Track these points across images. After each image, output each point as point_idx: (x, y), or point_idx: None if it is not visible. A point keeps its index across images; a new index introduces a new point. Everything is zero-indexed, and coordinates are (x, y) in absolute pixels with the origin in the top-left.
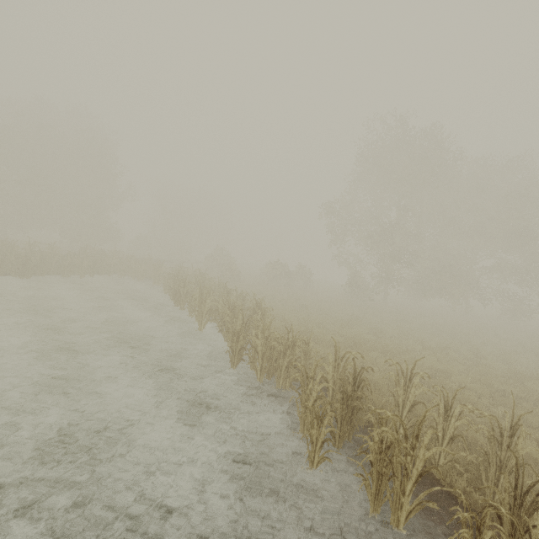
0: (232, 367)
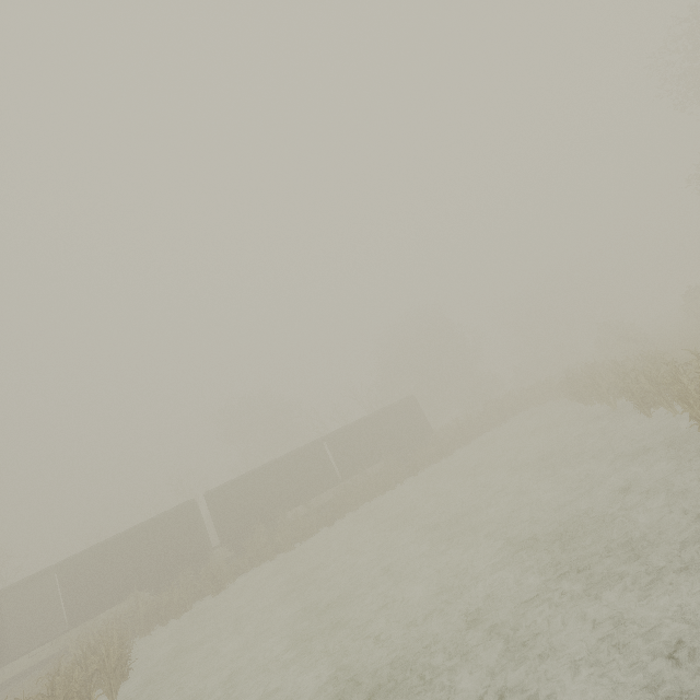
0: (646, 417)
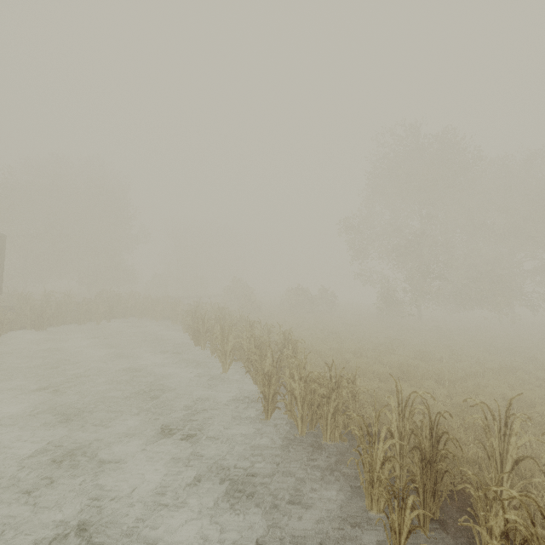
0: (266, 417)
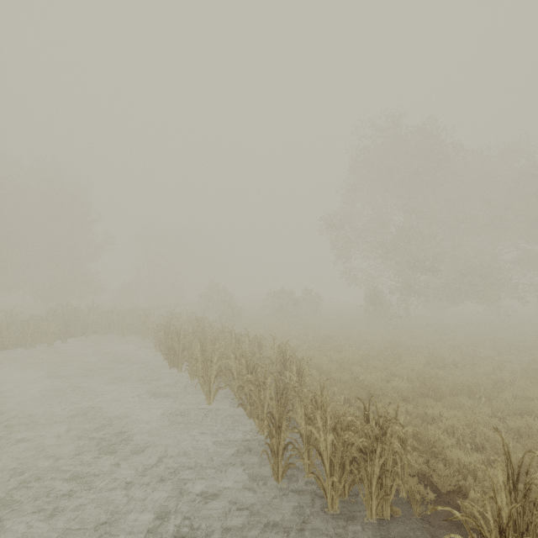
0: (275, 481)
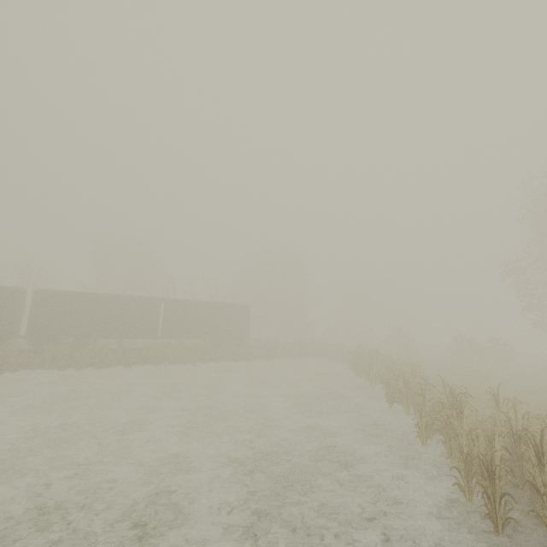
0: (389, 406)
